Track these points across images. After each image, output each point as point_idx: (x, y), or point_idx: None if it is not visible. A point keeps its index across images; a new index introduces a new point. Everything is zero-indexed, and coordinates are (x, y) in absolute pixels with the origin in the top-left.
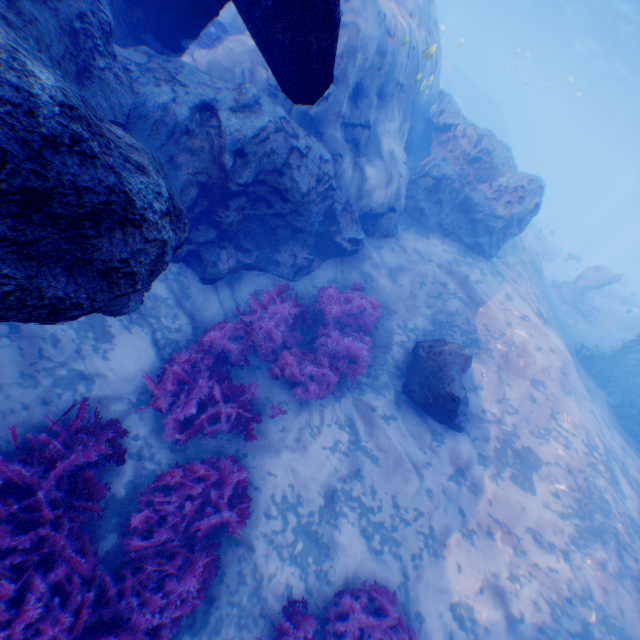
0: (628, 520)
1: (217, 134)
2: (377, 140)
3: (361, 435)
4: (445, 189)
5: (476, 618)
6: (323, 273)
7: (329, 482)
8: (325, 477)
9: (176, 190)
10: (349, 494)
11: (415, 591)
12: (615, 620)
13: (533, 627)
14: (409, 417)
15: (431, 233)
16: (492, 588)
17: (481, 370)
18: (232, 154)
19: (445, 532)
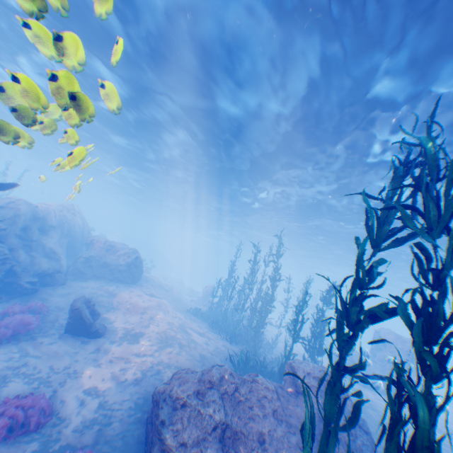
0: (191, 340)
1: None
2: (44, 244)
3: (32, 352)
4: (93, 260)
5: (100, 388)
6: (12, 302)
7: (2, 371)
8: None
9: None
10: (18, 372)
11: (62, 394)
12: (175, 363)
13: (132, 379)
14: (68, 339)
15: (90, 278)
16: (110, 375)
17: (116, 314)
18: None
19: (84, 367)
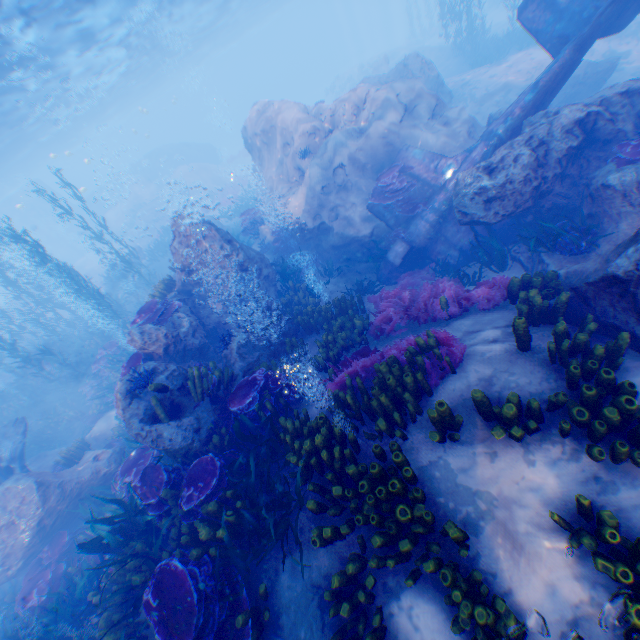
0: None
1: None
2: None
3: None
4: None
5: None
6: None
7: None
8: None
9: None
10: None
11: None
12: None
13: None
14: None
15: None
16: None
17: None
18: None
19: None
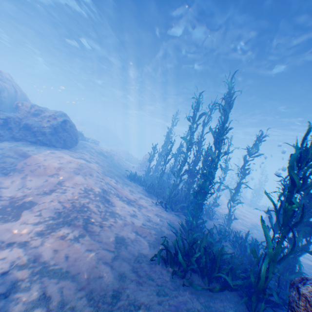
0: (110, 212)
1: None
2: None
3: None
4: (12, 122)
5: None
6: None
7: None
8: None
9: None
10: None
11: None
12: (58, 265)
13: None
14: None
15: (7, 141)
16: None
17: (13, 179)
18: None
19: None
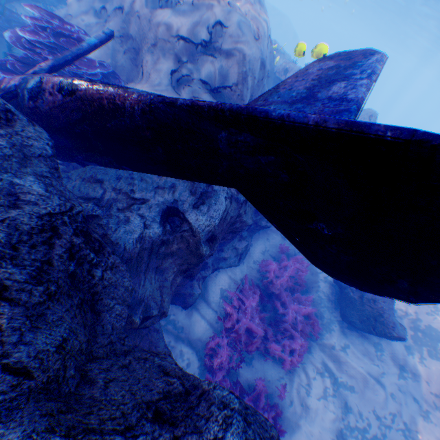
0: None
1: (191, 234)
2: None
3: (335, 373)
4: None
5: None
6: (255, 247)
7: (335, 426)
8: (331, 424)
9: (166, 287)
10: (349, 427)
11: None
12: None
13: None
14: (355, 339)
15: None
16: None
17: None
18: (206, 242)
19: (412, 421)
